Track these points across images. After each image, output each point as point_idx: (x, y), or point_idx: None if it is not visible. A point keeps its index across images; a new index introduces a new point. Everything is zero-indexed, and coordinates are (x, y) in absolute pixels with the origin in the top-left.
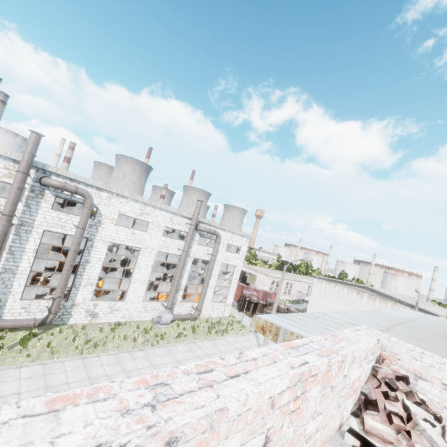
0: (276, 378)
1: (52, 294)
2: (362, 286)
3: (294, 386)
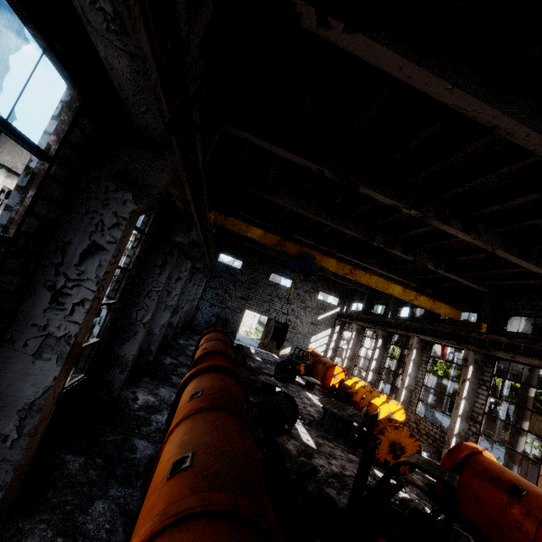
0: None
1: None
2: None
3: None
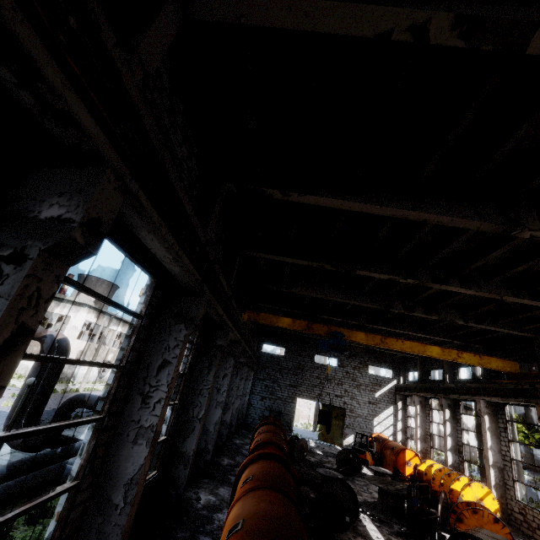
0: None
1: None
2: None
3: None
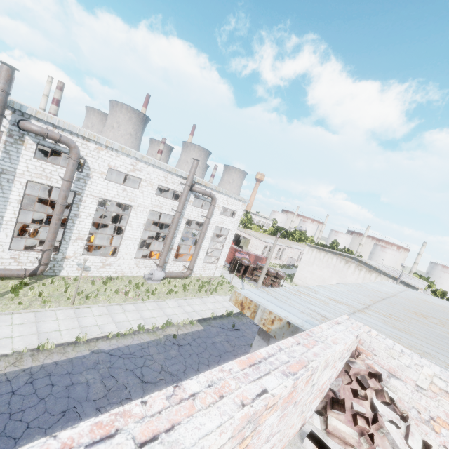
0: (213, 434)
1: (43, 245)
2: (351, 256)
3: (240, 431)
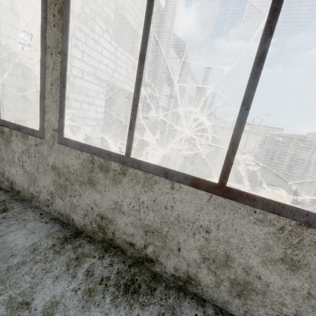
0: None
1: None
2: None
3: None
